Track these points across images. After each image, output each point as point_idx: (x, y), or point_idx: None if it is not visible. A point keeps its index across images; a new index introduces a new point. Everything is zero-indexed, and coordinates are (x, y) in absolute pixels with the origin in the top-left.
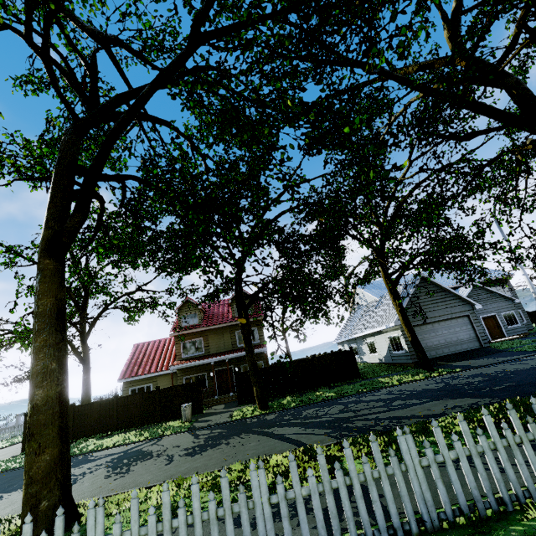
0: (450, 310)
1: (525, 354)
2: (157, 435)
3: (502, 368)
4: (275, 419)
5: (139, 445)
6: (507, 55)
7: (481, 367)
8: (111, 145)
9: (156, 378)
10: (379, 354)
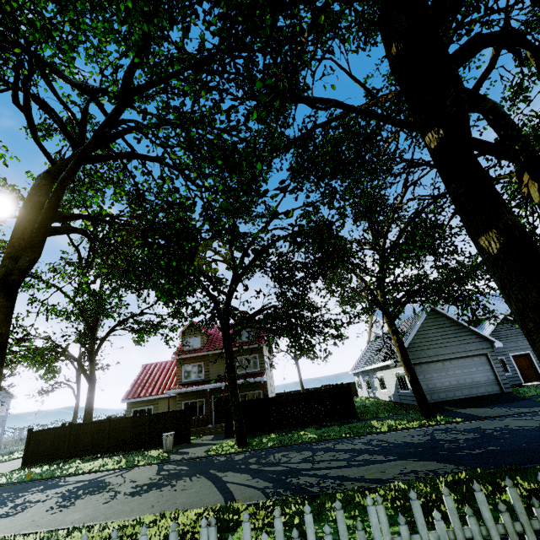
0: (465, 347)
1: None
2: (130, 464)
3: (506, 424)
4: (240, 460)
5: (109, 473)
6: (483, 79)
7: (487, 418)
8: (62, 190)
9: (157, 400)
10: (389, 391)
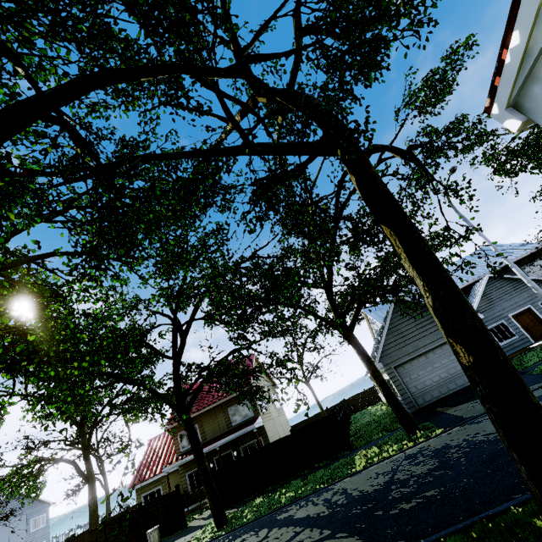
0: None
1: (537, 383)
2: None
3: (477, 432)
4: None
5: None
6: (294, 74)
7: (469, 421)
8: None
9: (163, 478)
10: None
